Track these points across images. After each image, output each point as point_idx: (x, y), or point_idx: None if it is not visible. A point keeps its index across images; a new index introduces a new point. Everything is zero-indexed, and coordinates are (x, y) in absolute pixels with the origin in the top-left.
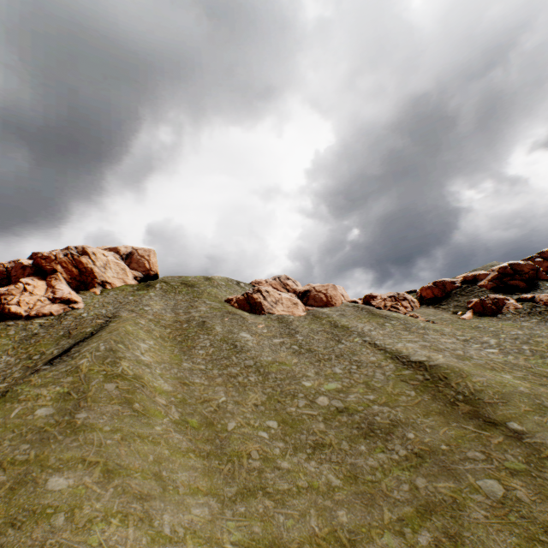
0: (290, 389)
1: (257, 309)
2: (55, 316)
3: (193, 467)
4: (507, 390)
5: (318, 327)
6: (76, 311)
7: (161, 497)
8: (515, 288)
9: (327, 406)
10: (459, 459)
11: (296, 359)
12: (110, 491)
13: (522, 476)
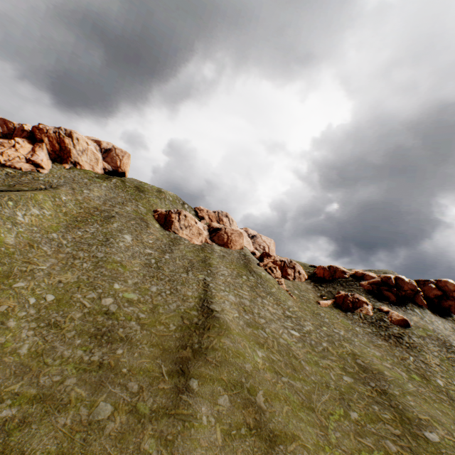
0: (99, 283)
1: (167, 225)
2: (22, 172)
3: None
4: (234, 360)
5: (191, 256)
6: (39, 174)
7: None
8: (385, 299)
9: (104, 306)
10: (119, 382)
11: (139, 268)
12: None
13: (134, 417)
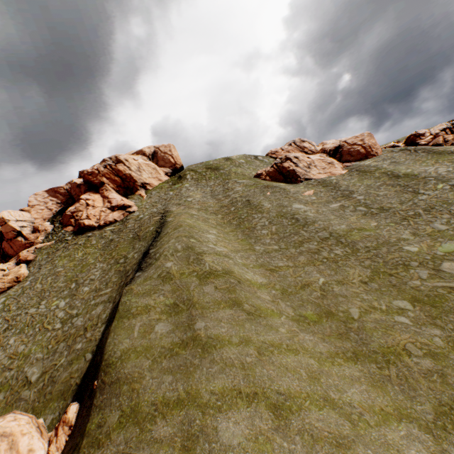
0: (394, 258)
1: (291, 178)
2: (119, 222)
3: (354, 378)
4: None
5: (373, 182)
6: (133, 214)
7: (359, 440)
8: None
9: None
10: None
11: (373, 221)
12: (297, 441)
13: None
